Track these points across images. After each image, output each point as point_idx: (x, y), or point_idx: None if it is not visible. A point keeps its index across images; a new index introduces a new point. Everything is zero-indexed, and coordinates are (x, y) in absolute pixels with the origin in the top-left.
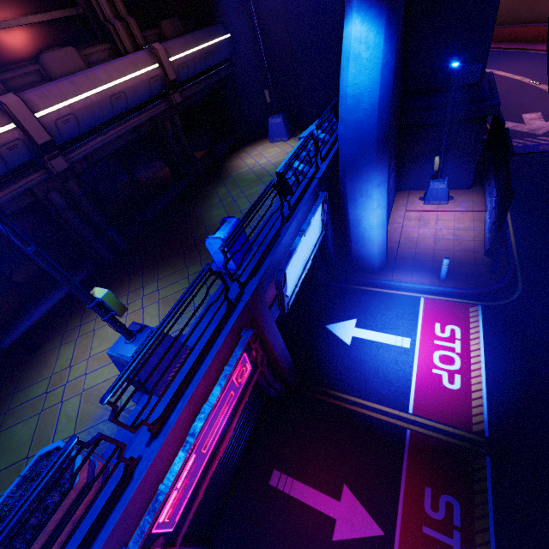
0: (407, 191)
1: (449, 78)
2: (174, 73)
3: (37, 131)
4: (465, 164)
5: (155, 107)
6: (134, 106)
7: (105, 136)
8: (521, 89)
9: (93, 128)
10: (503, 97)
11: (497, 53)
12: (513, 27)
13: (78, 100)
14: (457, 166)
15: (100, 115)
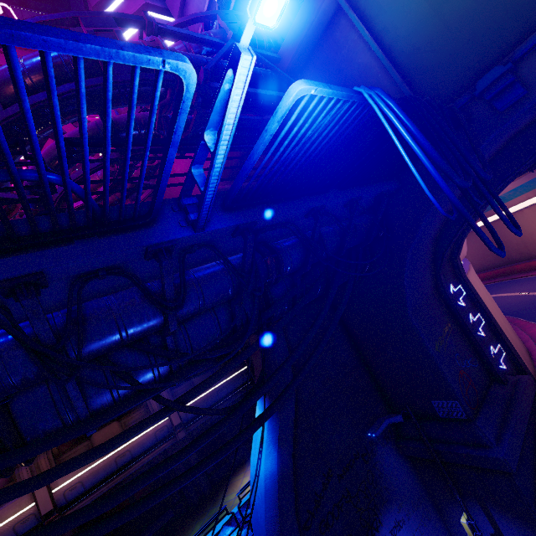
0: None
1: (431, 408)
2: (180, 419)
3: (46, 505)
4: (531, 532)
5: (161, 446)
6: (142, 452)
7: (106, 486)
8: None
9: (101, 480)
10: None
11: None
12: None
13: (89, 469)
14: (521, 532)
15: (105, 472)
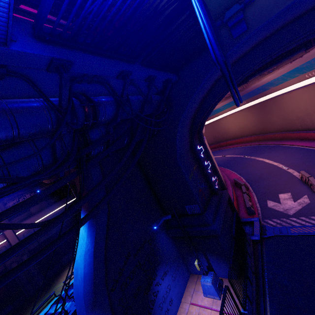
0: (196, 275)
1: (185, 210)
2: (18, 239)
3: None
4: (223, 261)
5: None
6: None
7: None
8: (278, 173)
9: None
10: (267, 179)
11: (265, 147)
12: (268, 135)
13: None
14: (219, 262)
15: None
